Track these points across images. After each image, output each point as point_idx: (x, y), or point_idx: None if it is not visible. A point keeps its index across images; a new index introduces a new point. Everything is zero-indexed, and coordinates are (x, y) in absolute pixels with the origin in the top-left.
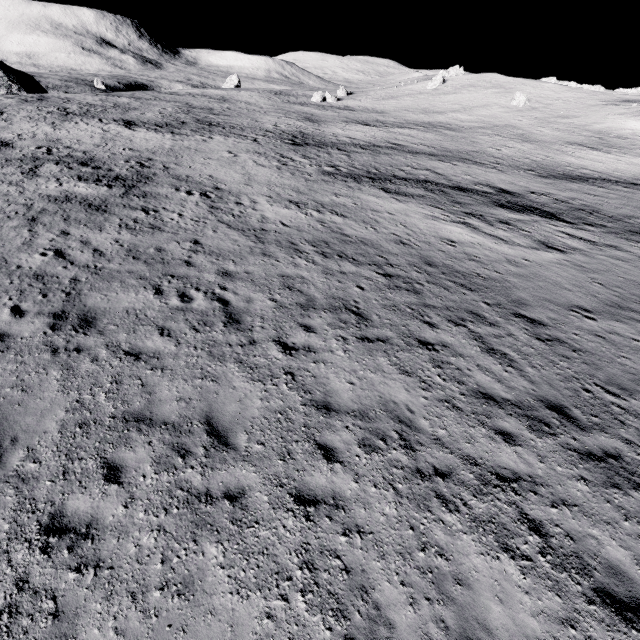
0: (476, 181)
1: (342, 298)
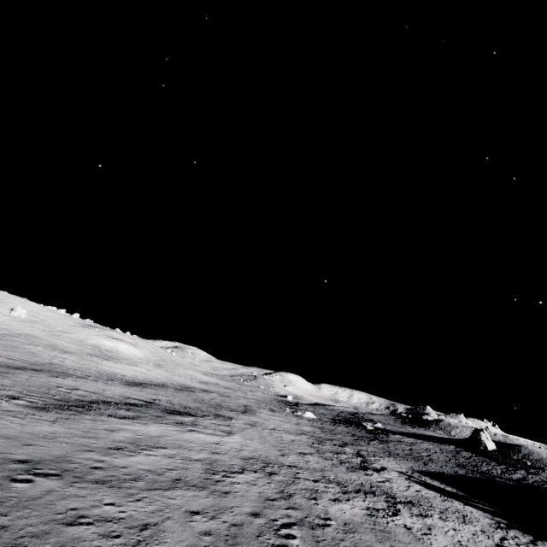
0: (121, 395)
1: (281, 491)
